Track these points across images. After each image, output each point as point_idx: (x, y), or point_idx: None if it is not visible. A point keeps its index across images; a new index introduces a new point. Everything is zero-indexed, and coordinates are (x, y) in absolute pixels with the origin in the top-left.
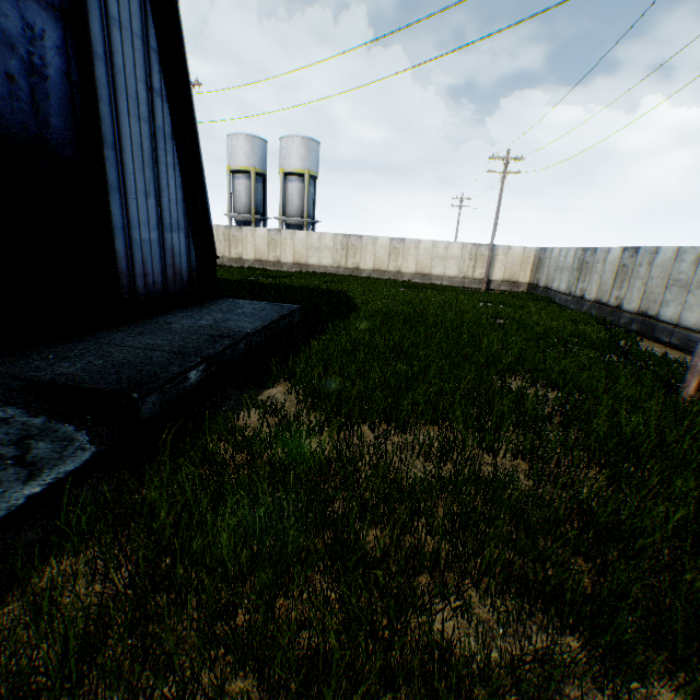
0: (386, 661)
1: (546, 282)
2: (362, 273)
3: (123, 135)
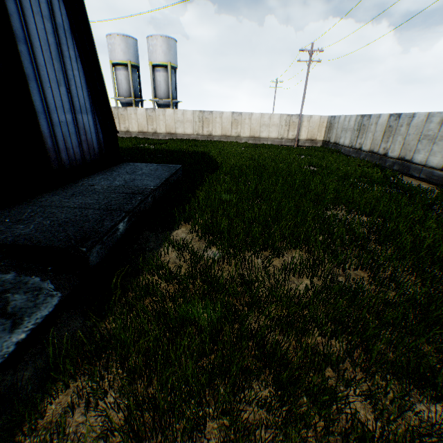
0: None
1: (335, 139)
2: (214, 138)
3: (30, 31)
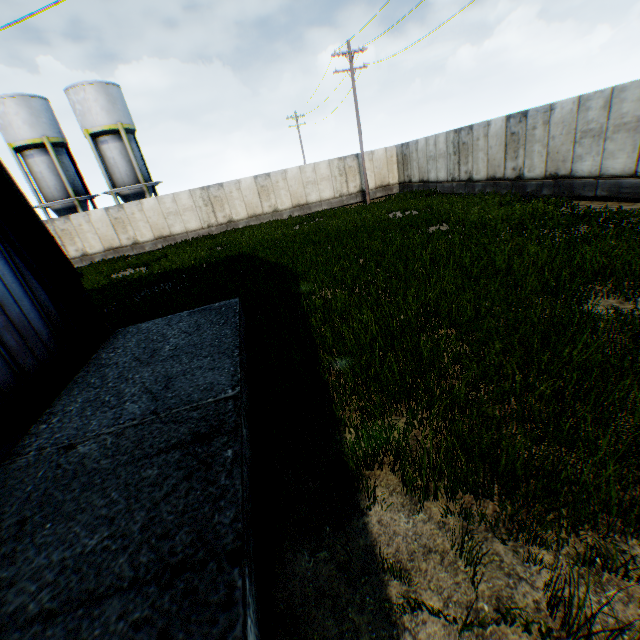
0: None
1: (420, 176)
2: (238, 225)
3: None
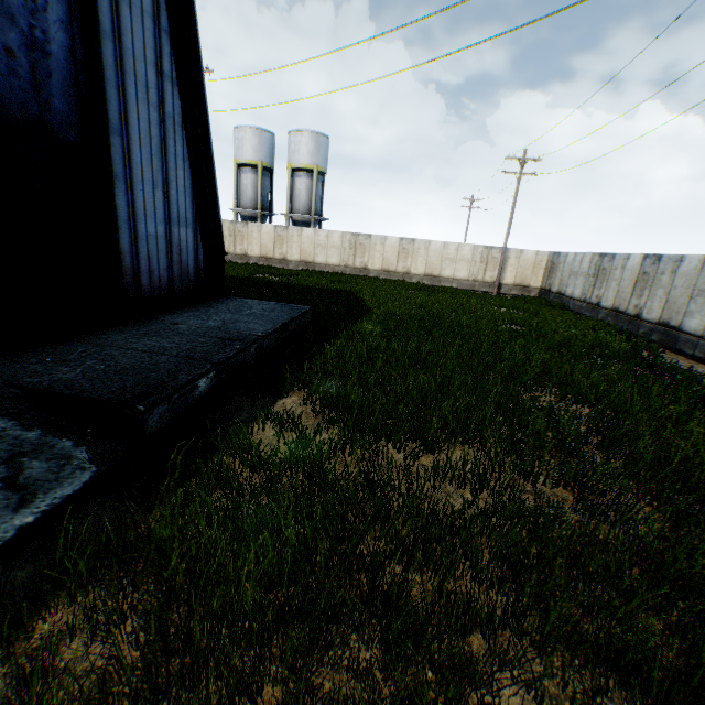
0: None
1: (559, 288)
2: (370, 274)
3: (130, 120)
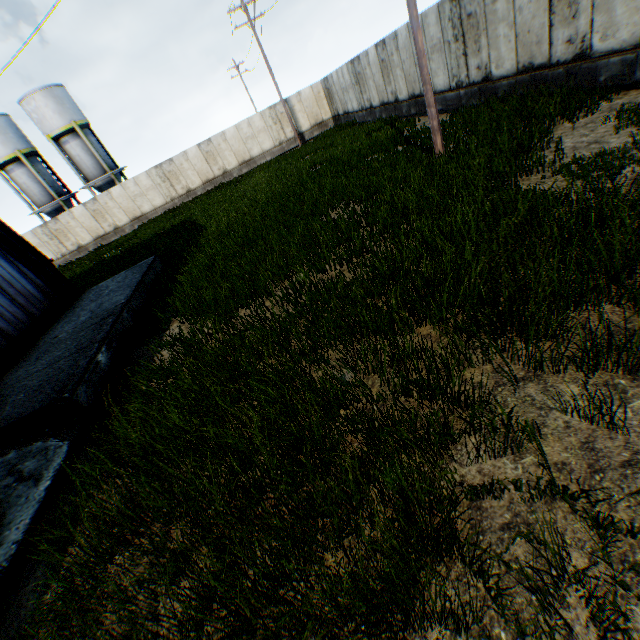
0: (285, 405)
1: (343, 109)
2: (197, 193)
3: None
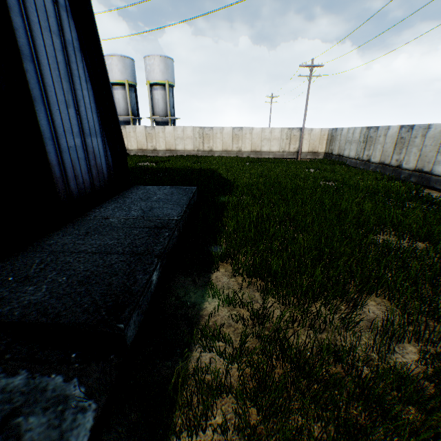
0: None
1: (338, 151)
2: (215, 154)
3: (37, 47)
